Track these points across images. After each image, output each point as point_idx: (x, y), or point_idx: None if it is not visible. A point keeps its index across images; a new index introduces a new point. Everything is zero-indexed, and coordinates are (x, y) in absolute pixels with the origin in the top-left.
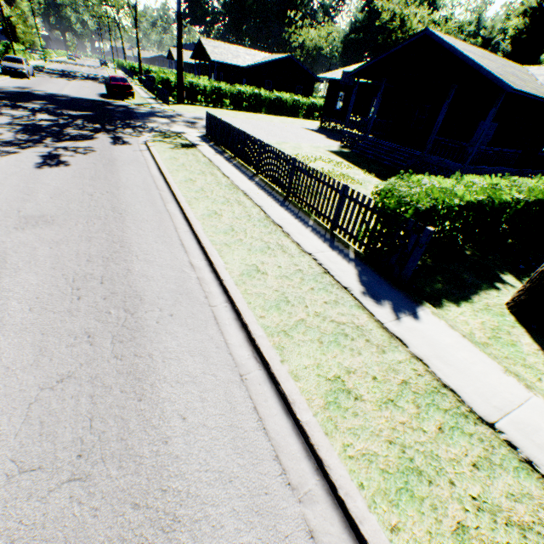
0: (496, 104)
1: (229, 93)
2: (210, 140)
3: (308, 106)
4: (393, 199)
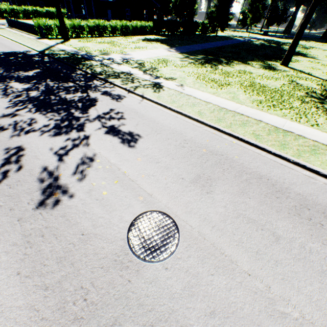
0: (92, 3)
1: (20, 11)
2: (10, 28)
3: (66, 14)
4: (36, 23)
